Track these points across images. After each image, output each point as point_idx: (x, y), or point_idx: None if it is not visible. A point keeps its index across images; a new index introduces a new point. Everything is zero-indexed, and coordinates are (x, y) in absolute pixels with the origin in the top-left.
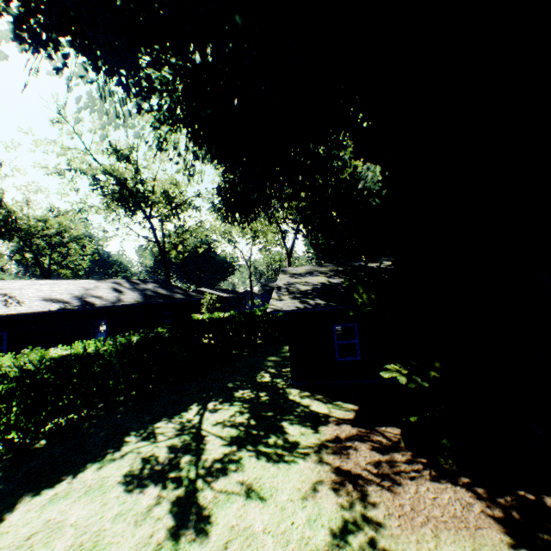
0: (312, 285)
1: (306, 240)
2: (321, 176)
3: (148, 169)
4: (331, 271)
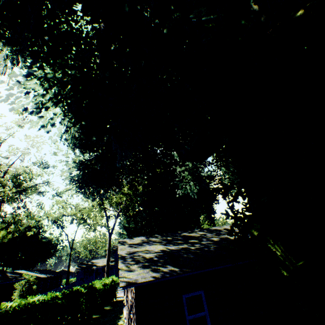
0: (154, 252)
1: (121, 224)
2: (157, 167)
3: (6, 158)
4: (163, 240)
